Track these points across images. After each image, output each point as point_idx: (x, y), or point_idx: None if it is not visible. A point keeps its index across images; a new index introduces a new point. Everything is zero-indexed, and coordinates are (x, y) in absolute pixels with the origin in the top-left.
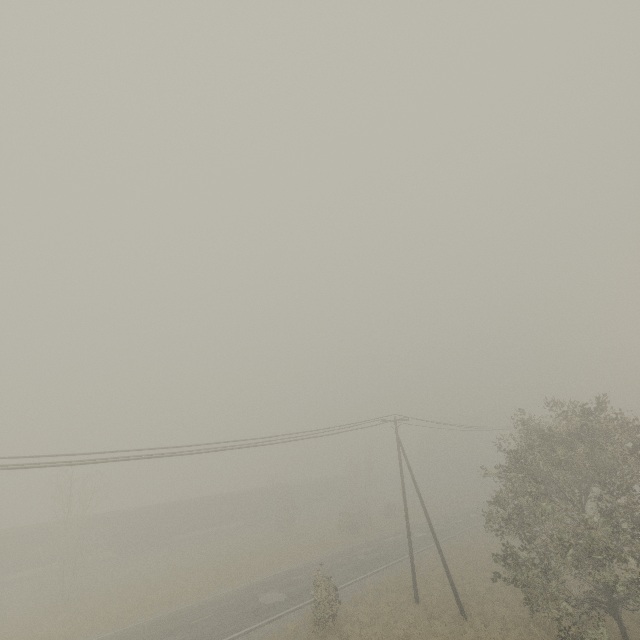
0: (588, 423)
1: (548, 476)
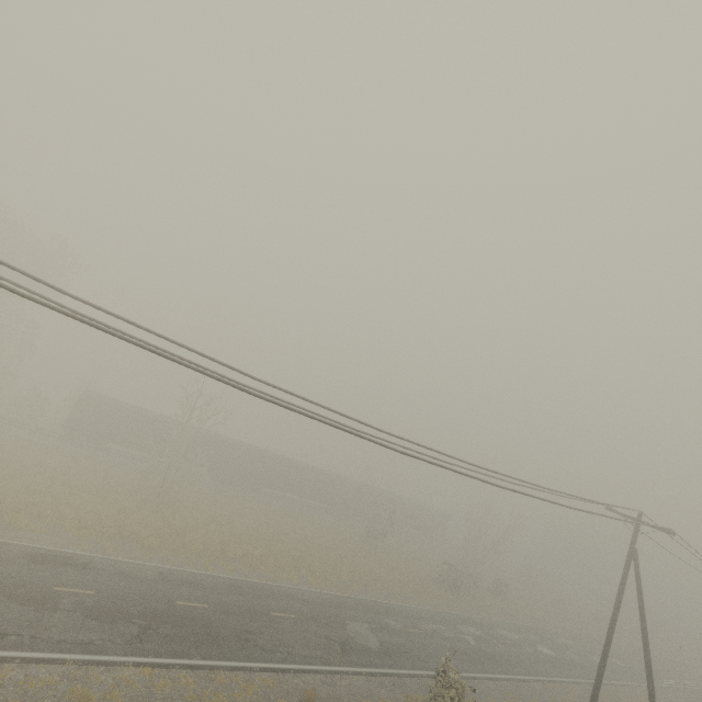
0: None
1: None
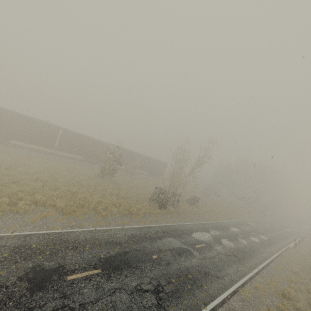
0: None
1: None
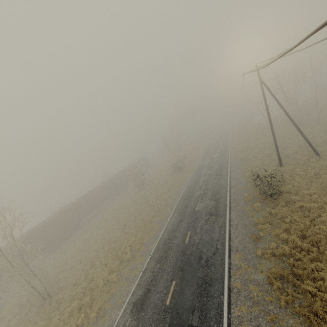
0: None
1: None
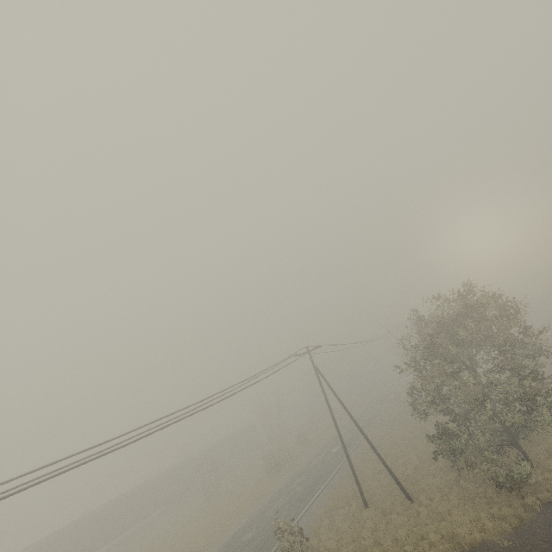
0: (470, 303)
1: (448, 355)
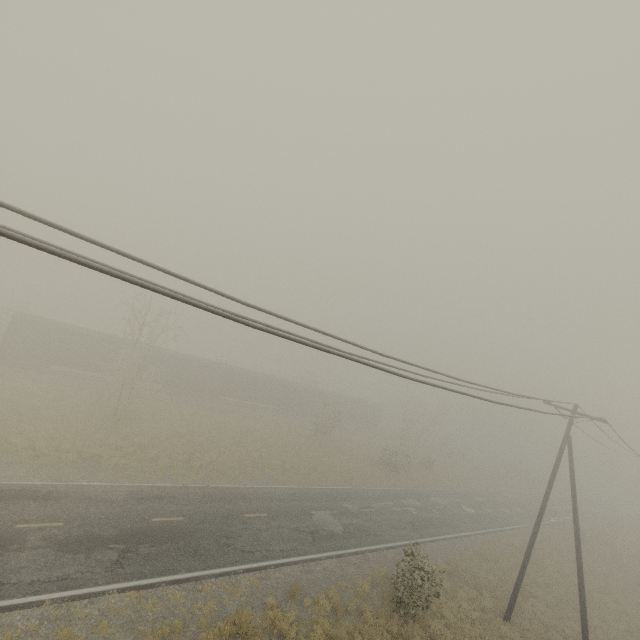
0: None
1: None
